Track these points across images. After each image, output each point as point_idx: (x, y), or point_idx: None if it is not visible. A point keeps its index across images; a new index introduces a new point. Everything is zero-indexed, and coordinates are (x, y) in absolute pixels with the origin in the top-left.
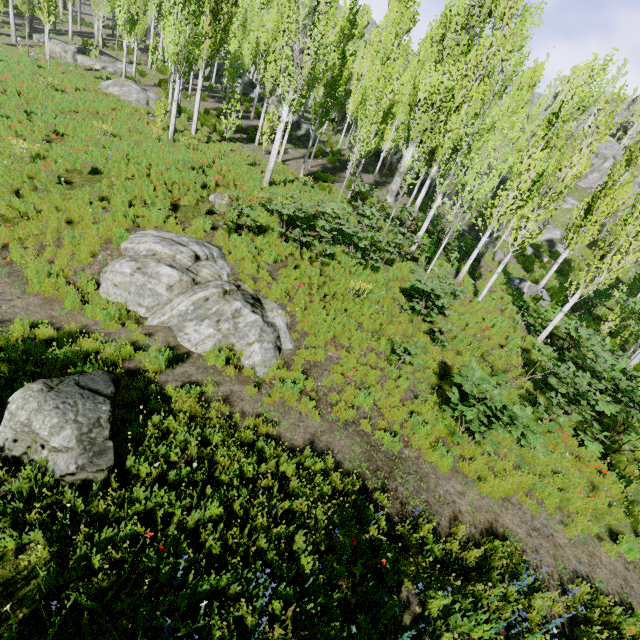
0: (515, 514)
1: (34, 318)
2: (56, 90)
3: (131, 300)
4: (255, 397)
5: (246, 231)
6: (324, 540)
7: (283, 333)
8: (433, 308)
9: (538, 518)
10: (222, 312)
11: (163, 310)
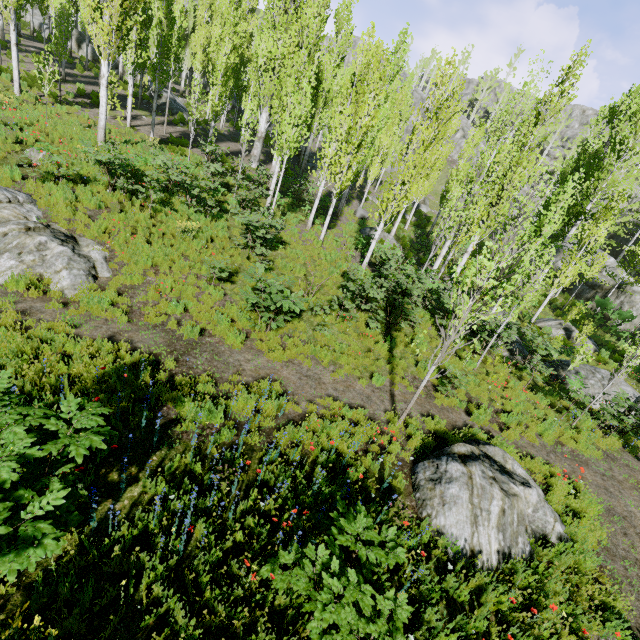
0: (294, 369)
1: None
2: None
3: None
4: (59, 311)
5: (65, 181)
6: (95, 384)
7: (99, 264)
8: (262, 242)
9: (313, 370)
10: (24, 245)
11: None
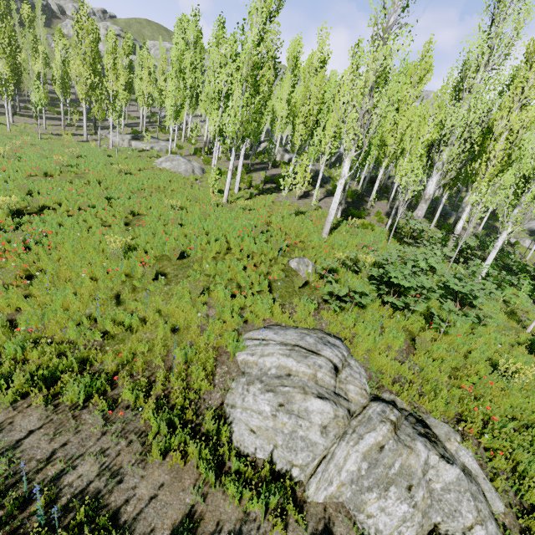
0: None
1: (168, 522)
2: (125, 173)
3: (278, 456)
4: None
5: (350, 305)
6: None
7: (483, 482)
8: None
9: None
10: (409, 470)
11: (327, 473)
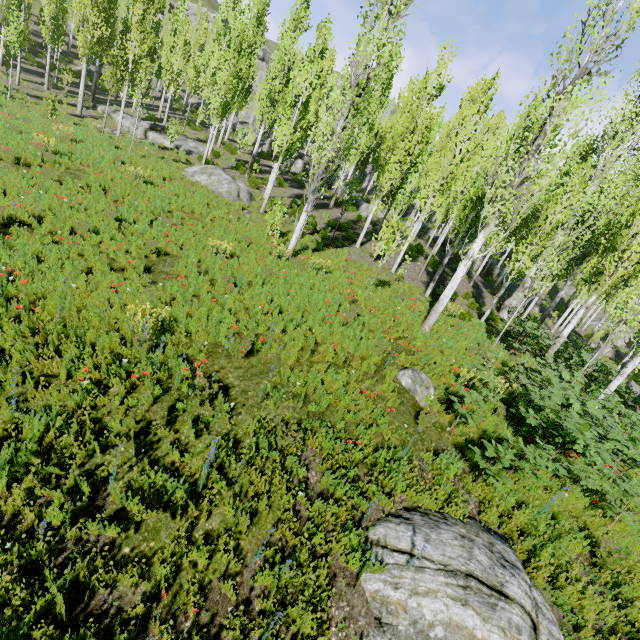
0: None
1: None
2: (144, 182)
3: None
4: None
5: (498, 467)
6: None
7: None
8: None
9: None
10: None
11: None
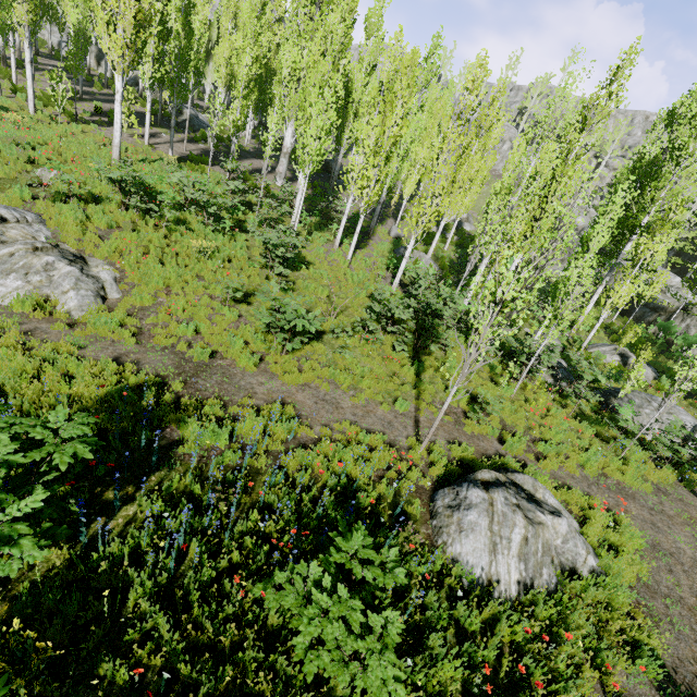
0: (310, 393)
1: None
2: None
3: None
4: (65, 332)
5: (76, 200)
6: (96, 404)
7: (109, 285)
8: (282, 262)
9: (331, 395)
10: (31, 265)
11: None
